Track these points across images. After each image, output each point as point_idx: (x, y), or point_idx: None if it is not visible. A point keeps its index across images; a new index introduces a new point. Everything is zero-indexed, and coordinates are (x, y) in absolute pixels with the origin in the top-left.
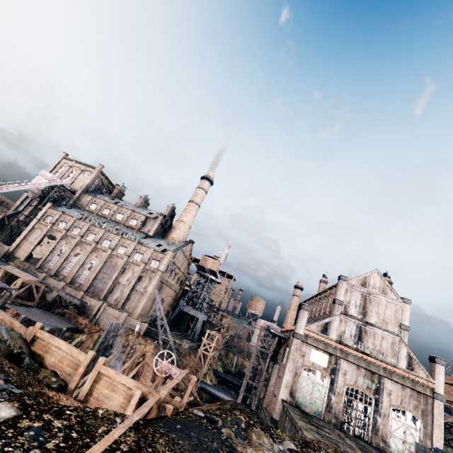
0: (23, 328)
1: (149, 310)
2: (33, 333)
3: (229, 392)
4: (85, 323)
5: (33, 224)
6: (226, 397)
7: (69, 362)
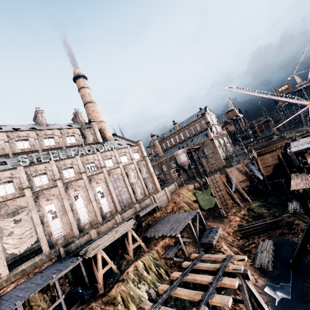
0: None
1: None
2: None
3: None
4: (159, 213)
5: None
6: None
7: None
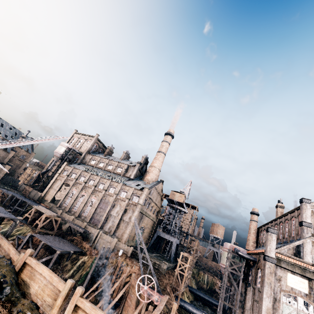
0: (16, 254)
1: (134, 236)
2: (23, 259)
3: (205, 309)
4: (88, 247)
5: (56, 176)
6: None
7: (50, 291)
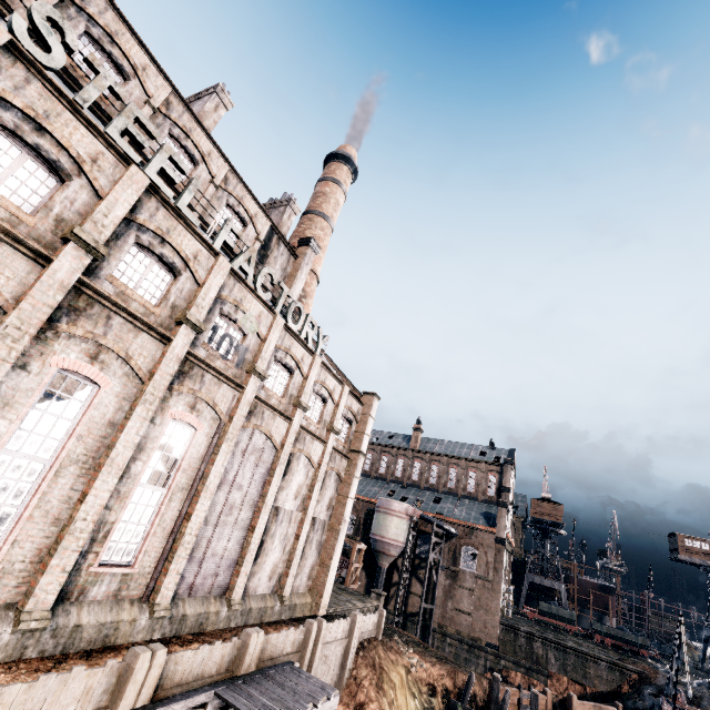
0: None
1: None
2: None
3: None
4: None
5: None
6: None
7: None
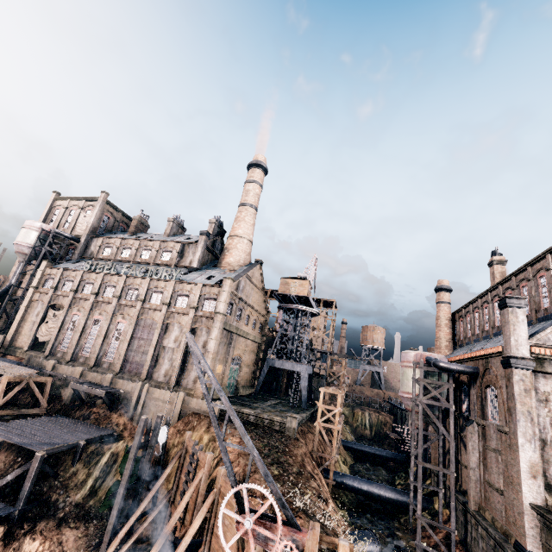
0: None
1: (222, 378)
2: None
3: (378, 473)
4: (124, 422)
5: (29, 295)
6: (383, 493)
7: None
